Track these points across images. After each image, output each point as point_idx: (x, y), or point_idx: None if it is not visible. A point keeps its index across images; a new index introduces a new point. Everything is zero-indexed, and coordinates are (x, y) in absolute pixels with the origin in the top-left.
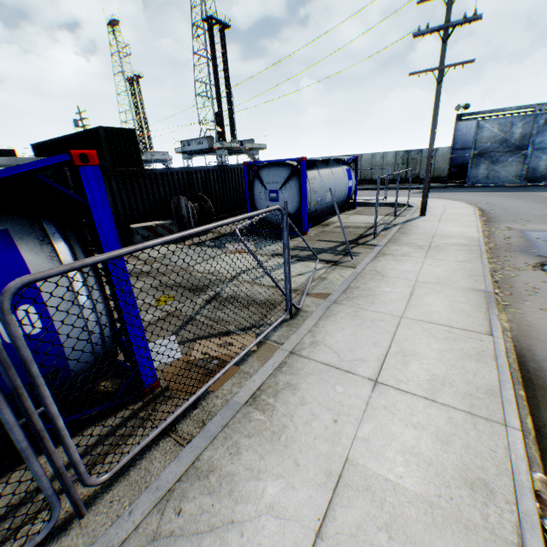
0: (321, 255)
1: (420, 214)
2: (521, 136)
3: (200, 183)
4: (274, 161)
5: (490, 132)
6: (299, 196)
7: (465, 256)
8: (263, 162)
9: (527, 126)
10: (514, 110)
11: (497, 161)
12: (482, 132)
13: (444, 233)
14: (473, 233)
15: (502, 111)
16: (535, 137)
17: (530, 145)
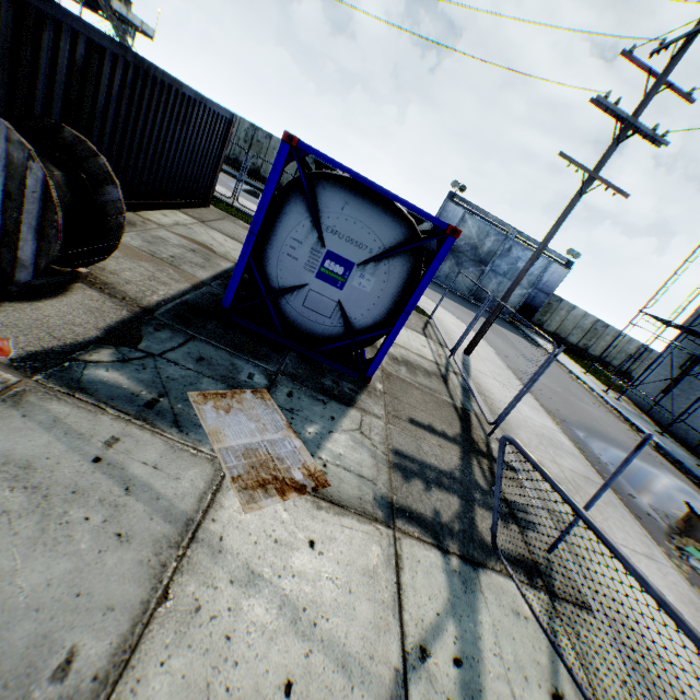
0: (481, 518)
1: (466, 351)
2: (489, 251)
3: (62, 75)
4: (379, 191)
5: (470, 231)
6: (395, 300)
7: (635, 534)
8: (348, 173)
9: (498, 244)
10: (495, 221)
11: (462, 265)
12: (464, 226)
13: (540, 430)
14: (563, 438)
15: (487, 216)
16: (498, 258)
17: (491, 264)
